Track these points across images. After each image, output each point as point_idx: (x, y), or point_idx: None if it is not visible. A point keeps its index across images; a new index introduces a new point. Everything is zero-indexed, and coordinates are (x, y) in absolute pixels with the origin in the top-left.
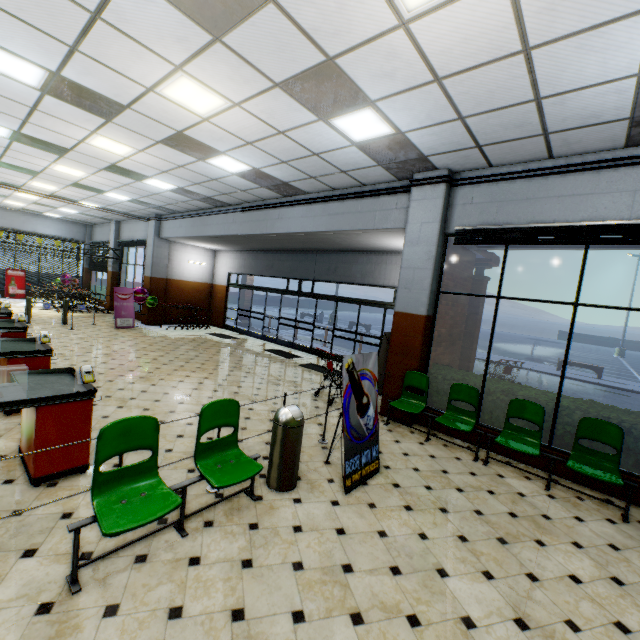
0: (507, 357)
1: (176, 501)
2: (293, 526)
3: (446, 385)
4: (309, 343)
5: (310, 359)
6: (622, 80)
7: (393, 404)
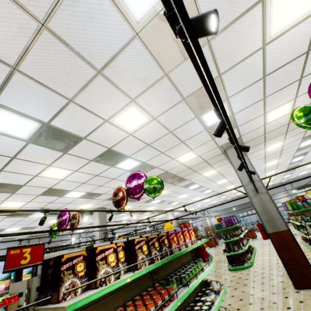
0: None
1: None
2: None
3: None
4: None
5: None
6: None
7: None
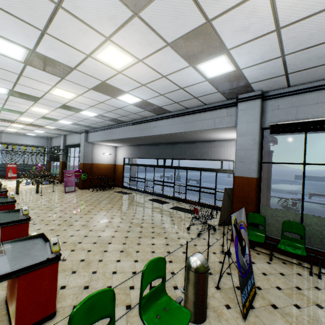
0: (277, 192)
1: None
2: None
3: (273, 220)
4: (170, 193)
5: (174, 203)
6: None
7: None
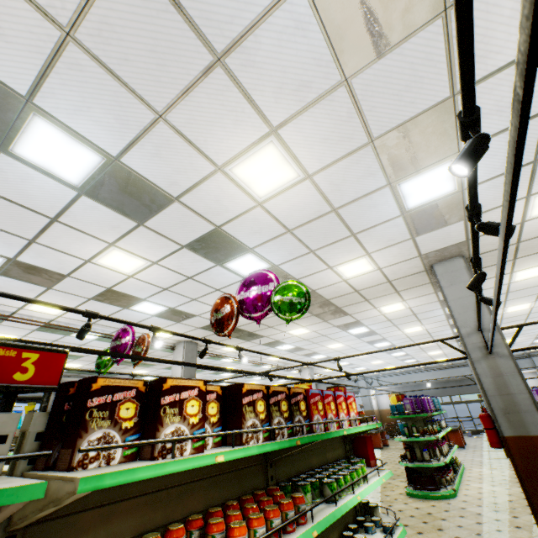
0: None
1: None
2: None
3: None
4: None
5: None
6: None
7: None
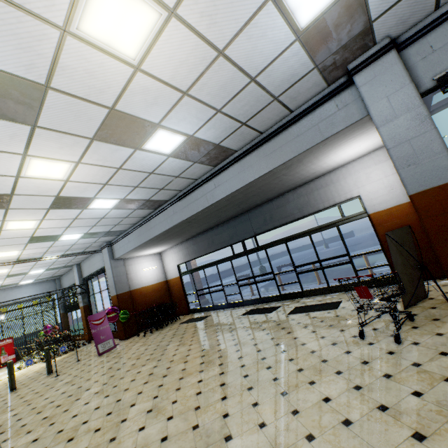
0: None
1: None
2: None
3: None
4: (268, 293)
5: (289, 304)
6: None
7: None
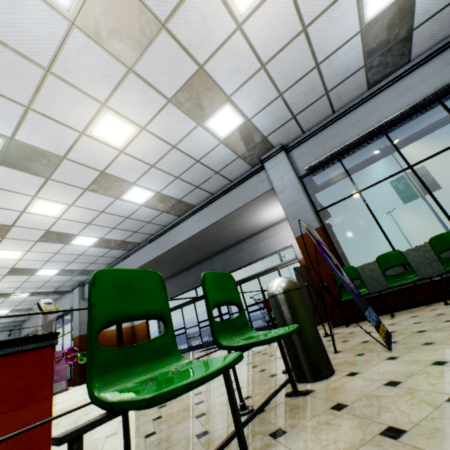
0: None
1: (233, 353)
2: (383, 384)
3: (368, 272)
4: None
5: None
6: (354, 38)
7: (343, 299)
